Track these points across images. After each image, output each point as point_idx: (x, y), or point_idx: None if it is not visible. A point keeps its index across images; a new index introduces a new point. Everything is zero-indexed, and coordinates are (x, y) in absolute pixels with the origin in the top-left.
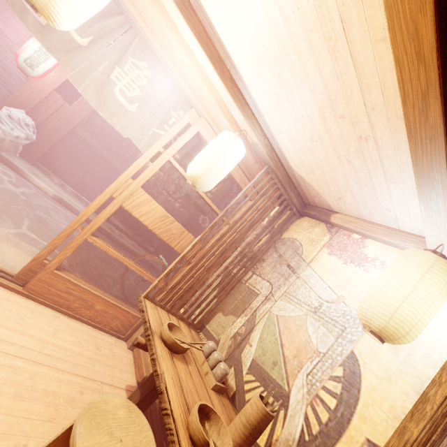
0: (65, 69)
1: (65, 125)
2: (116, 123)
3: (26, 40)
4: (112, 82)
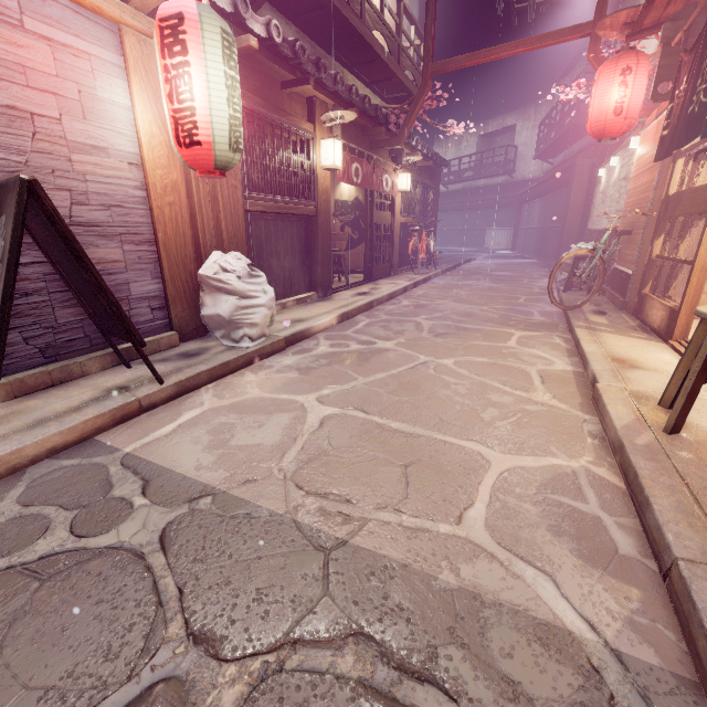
0: (157, 91)
1: (235, 215)
2: None
3: (58, 84)
4: None
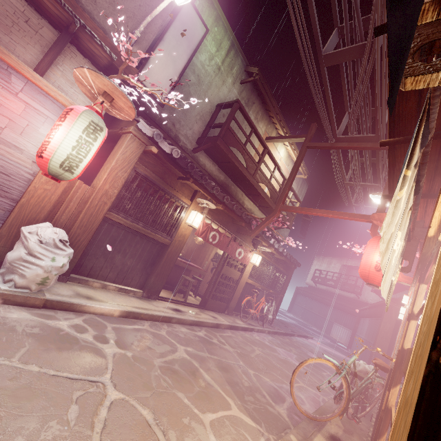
0: None
1: (94, 215)
2: (383, 291)
3: (17, 118)
4: (393, 253)
